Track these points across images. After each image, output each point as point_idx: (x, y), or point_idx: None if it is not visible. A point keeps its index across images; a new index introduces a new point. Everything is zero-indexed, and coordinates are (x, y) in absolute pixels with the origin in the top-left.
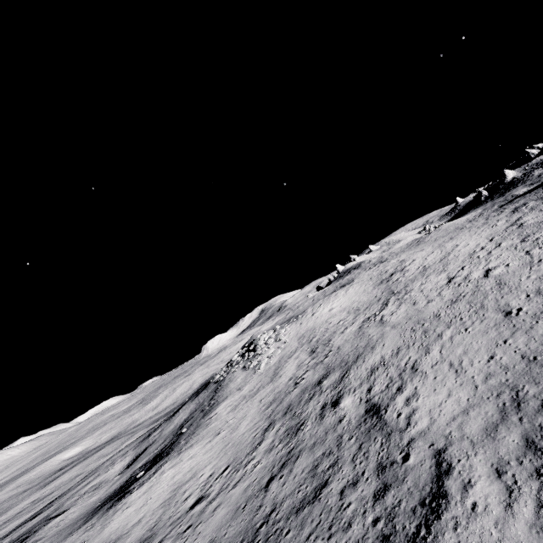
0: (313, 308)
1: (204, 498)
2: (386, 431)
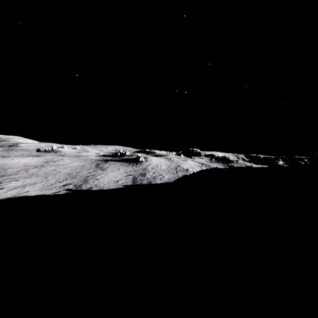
0: (14, 157)
1: None
2: None
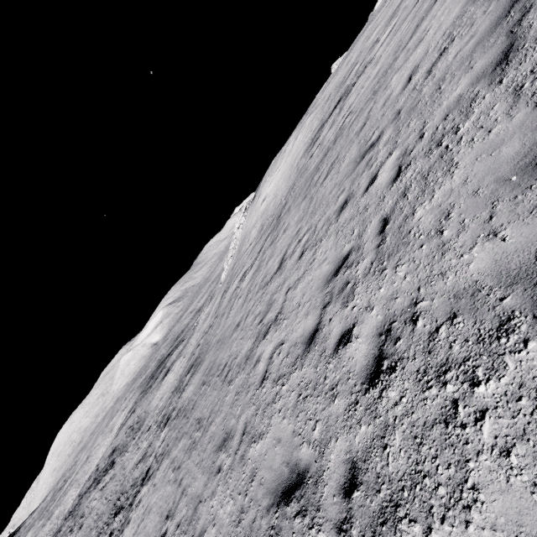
0: (264, 181)
1: (150, 429)
2: (128, 514)
